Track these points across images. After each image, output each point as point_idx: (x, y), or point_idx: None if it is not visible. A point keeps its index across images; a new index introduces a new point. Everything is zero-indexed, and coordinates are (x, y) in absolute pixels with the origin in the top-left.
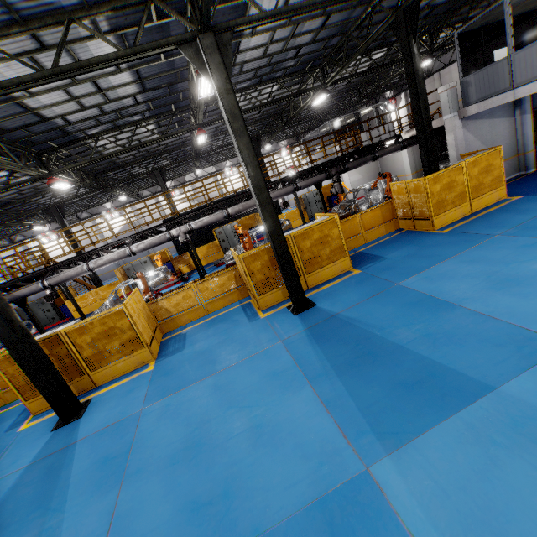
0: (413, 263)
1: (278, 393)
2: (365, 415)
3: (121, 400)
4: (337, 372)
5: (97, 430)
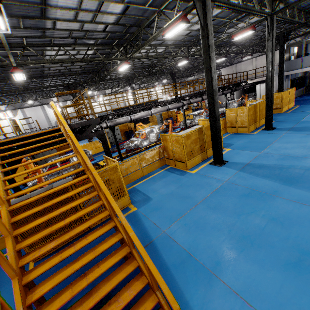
0: (294, 117)
1: None
2: None
3: (240, 155)
4: None
5: (252, 159)
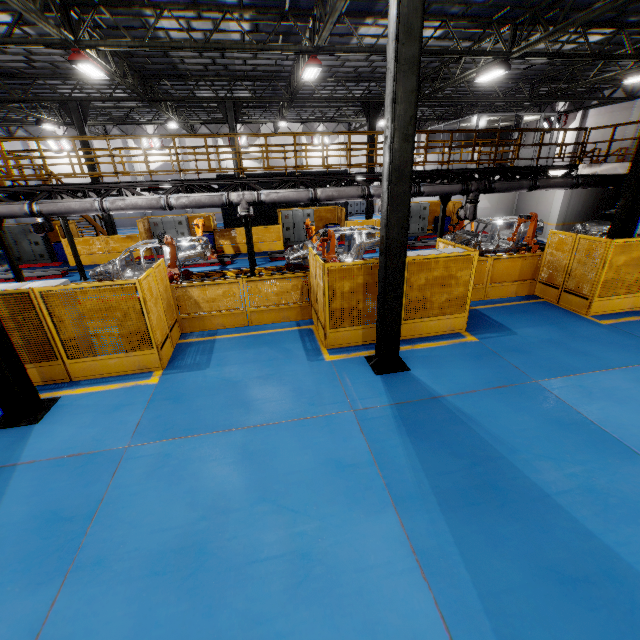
0: (558, 356)
1: (343, 505)
2: (490, 612)
3: (100, 418)
4: (441, 502)
5: (54, 457)
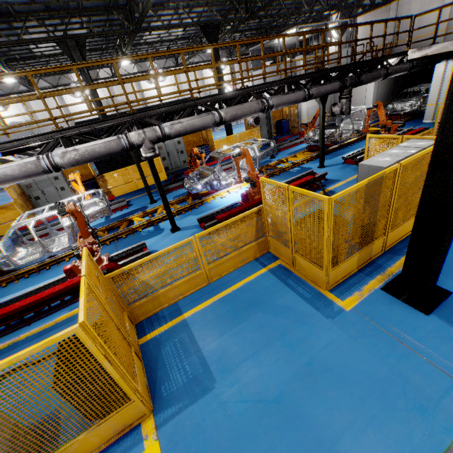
0: None
1: None
2: None
3: None
4: None
5: None
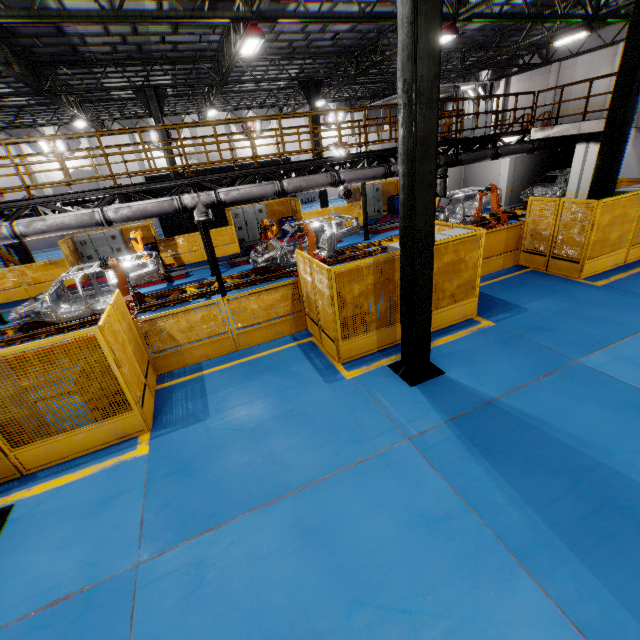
0: (581, 328)
1: (461, 582)
2: None
3: (83, 526)
4: (571, 545)
5: (28, 612)
